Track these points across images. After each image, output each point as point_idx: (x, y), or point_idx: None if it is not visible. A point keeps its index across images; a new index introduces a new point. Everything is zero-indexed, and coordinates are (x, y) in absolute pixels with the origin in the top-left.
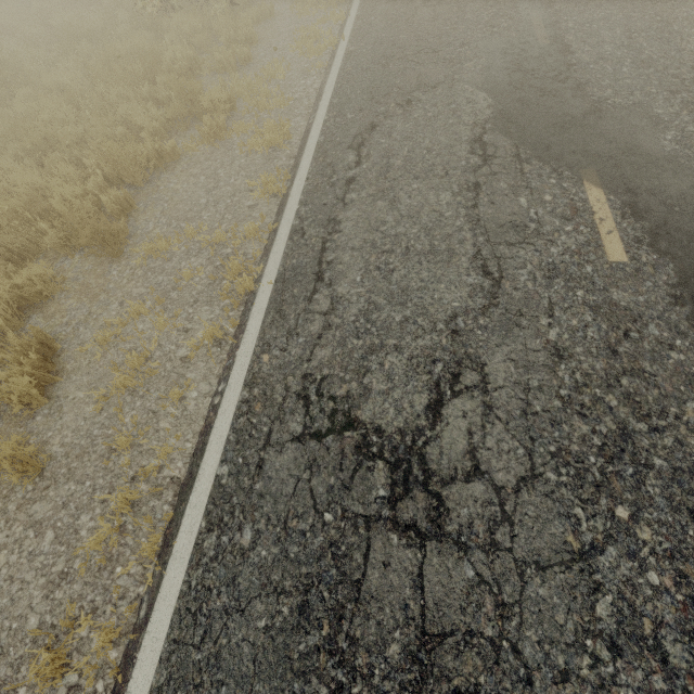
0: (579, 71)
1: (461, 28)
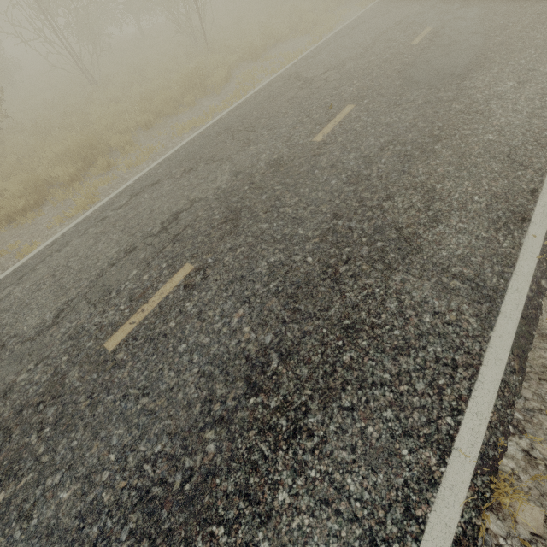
0: None
1: None
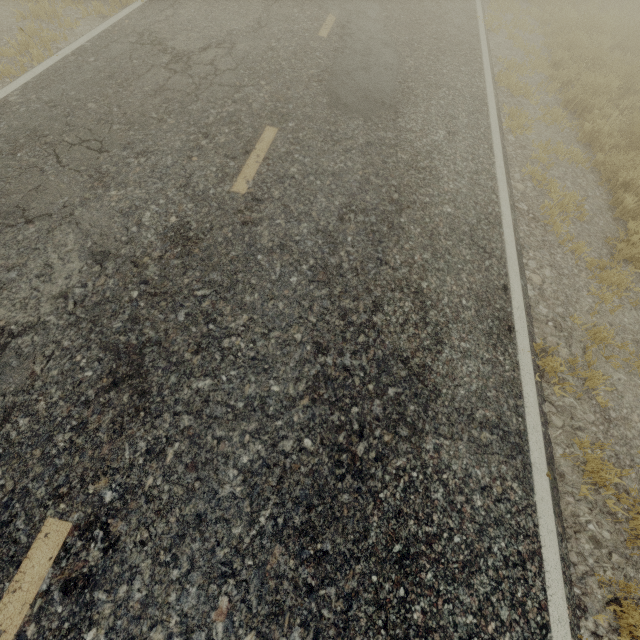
0: None
1: None
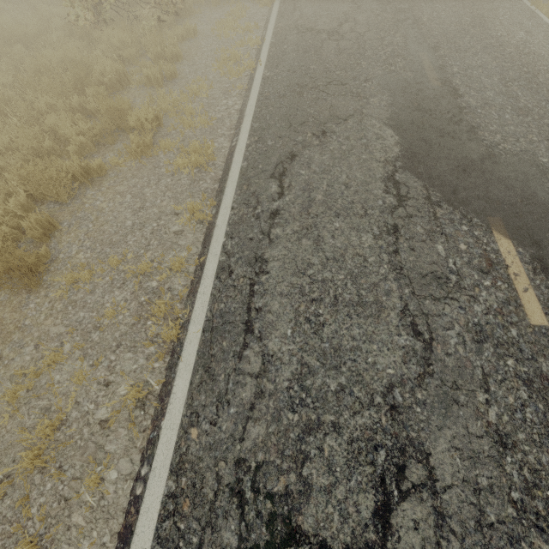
0: (470, 114)
1: (363, 64)
